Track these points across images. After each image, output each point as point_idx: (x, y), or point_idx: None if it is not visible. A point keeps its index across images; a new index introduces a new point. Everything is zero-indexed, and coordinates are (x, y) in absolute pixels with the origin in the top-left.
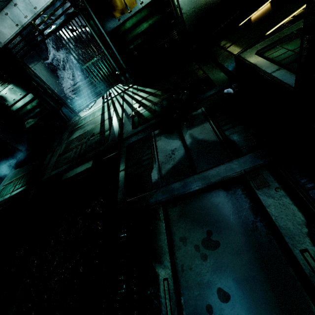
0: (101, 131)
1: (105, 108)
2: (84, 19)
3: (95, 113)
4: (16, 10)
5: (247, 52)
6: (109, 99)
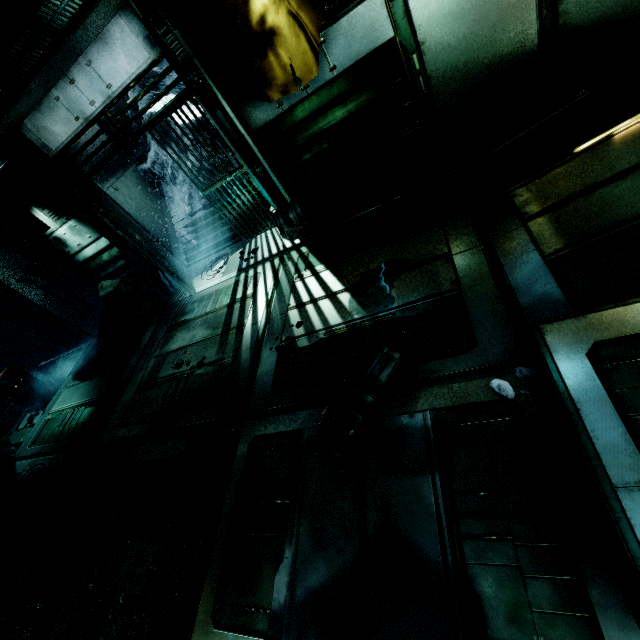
0: (216, 360)
1: (239, 290)
2: (203, 108)
3: (220, 296)
4: (75, 91)
5: (566, 329)
6: (250, 265)
